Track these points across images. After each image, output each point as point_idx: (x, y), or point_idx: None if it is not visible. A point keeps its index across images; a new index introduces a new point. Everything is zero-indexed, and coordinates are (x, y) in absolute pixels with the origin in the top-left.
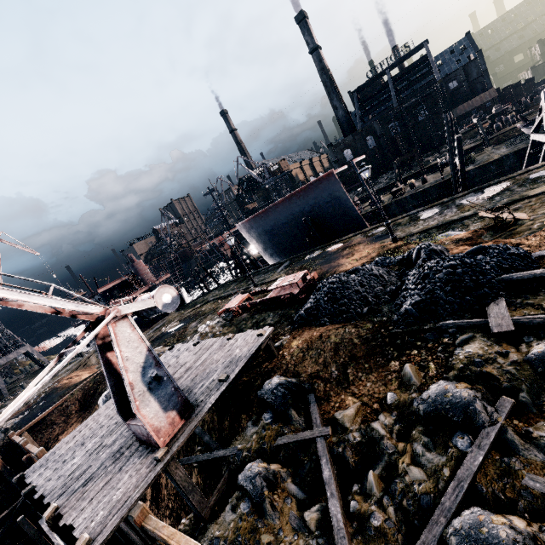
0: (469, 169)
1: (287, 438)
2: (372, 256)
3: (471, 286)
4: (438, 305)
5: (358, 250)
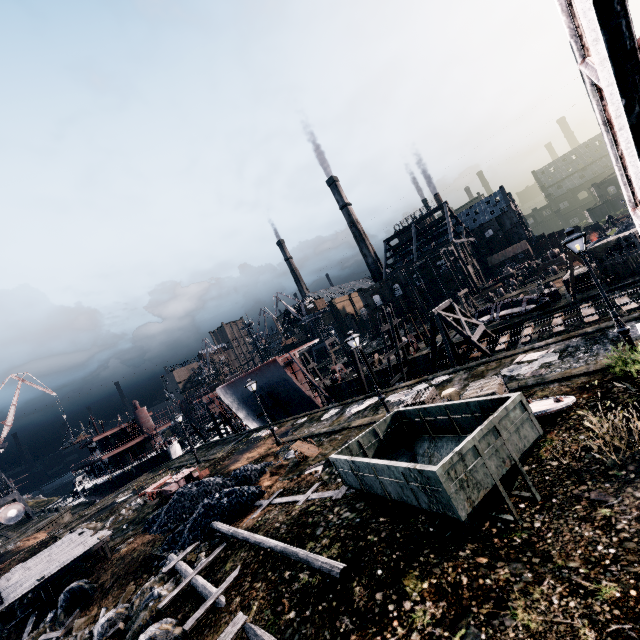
0: (418, 355)
1: (44, 636)
2: (253, 459)
3: (196, 526)
4: (182, 537)
5: (262, 445)
